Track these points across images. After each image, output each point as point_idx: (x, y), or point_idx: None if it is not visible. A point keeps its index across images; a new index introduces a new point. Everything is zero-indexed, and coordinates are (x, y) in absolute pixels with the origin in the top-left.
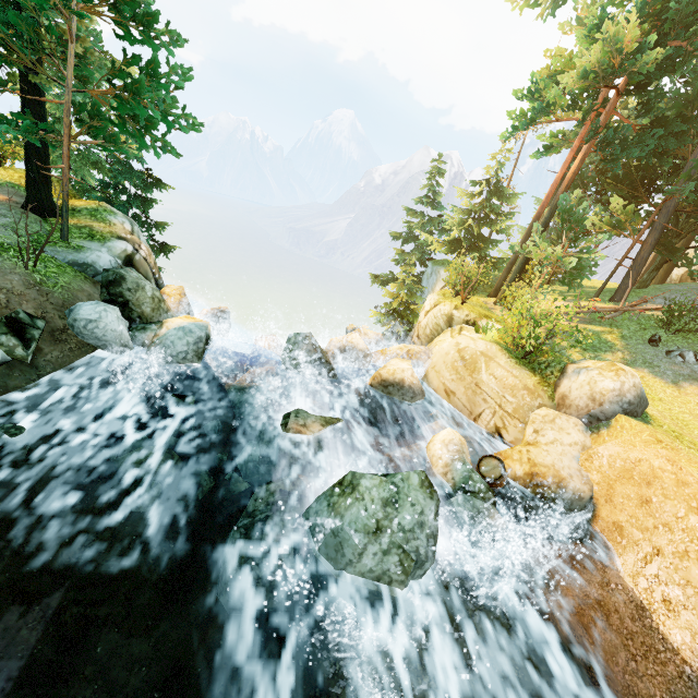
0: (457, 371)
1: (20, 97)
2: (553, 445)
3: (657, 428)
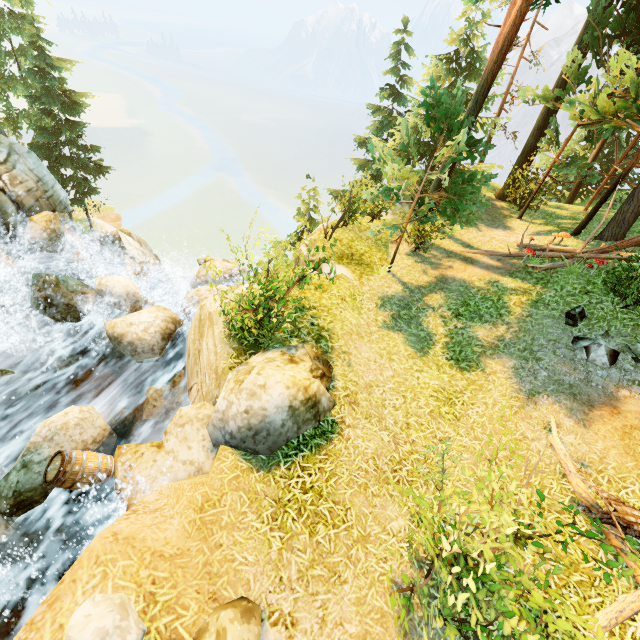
0: (195, 331)
1: None
2: (168, 456)
3: (270, 479)
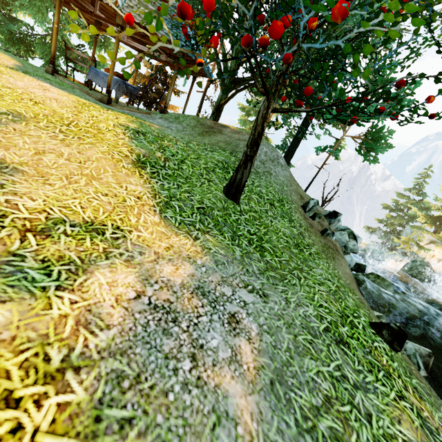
0: None
1: (297, 131)
2: None
3: None
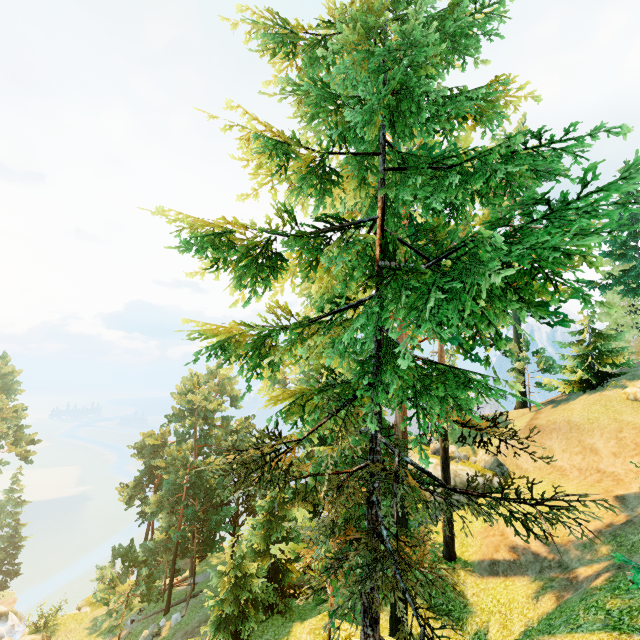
0: None
1: None
2: None
3: None
